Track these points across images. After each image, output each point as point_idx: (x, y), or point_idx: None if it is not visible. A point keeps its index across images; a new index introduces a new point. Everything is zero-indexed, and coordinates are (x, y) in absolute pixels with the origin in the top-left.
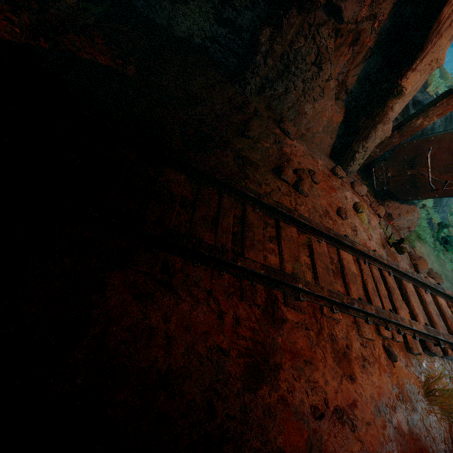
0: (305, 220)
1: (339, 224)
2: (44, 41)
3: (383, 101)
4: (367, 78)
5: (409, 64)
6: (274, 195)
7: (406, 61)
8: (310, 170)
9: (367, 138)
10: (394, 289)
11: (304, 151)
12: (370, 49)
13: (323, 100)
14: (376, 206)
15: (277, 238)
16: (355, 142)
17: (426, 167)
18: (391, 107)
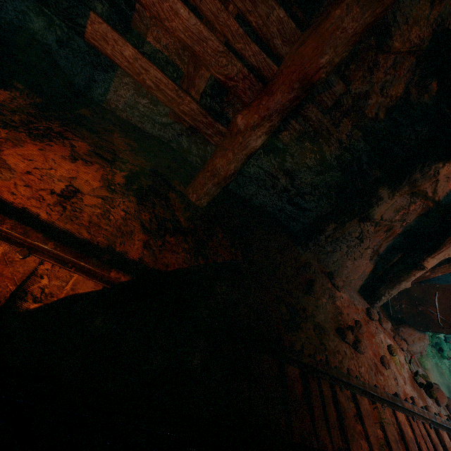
0: (373, 391)
1: (386, 376)
2: (200, 257)
3: (408, 269)
4: (392, 247)
5: (429, 253)
6: (345, 362)
7: (427, 251)
8: (357, 322)
9: (393, 288)
10: (438, 445)
11: (348, 300)
12: (398, 234)
13: (361, 260)
14: (399, 340)
15: (359, 415)
16: (382, 288)
17: (434, 306)
18: (414, 274)
